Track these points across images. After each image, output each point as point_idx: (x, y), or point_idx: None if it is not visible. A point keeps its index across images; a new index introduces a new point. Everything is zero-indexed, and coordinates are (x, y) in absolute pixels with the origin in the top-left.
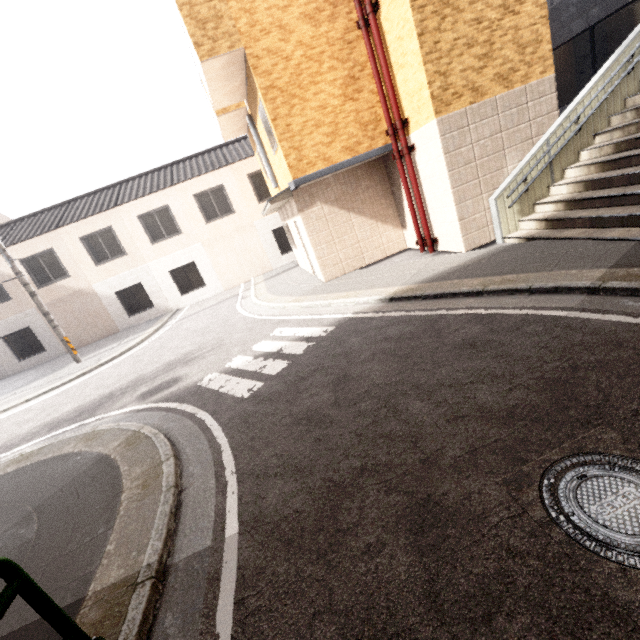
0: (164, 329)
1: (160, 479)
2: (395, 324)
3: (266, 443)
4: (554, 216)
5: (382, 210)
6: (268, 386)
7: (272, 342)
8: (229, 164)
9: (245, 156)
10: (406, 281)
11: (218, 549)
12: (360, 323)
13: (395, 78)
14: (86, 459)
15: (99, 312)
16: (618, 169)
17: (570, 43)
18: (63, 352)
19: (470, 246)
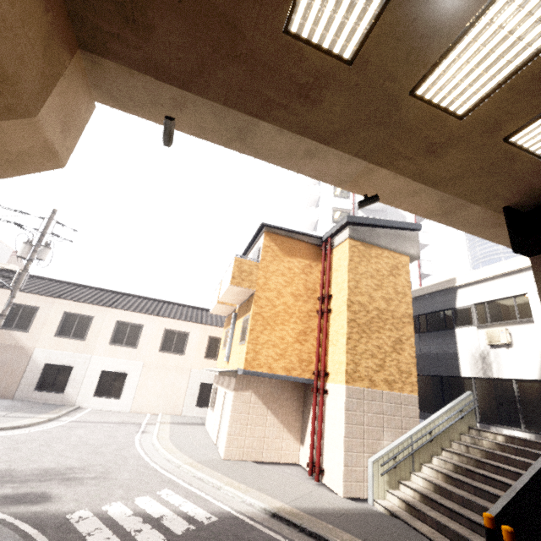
0: (57, 423)
1: None
2: None
3: None
4: (412, 502)
5: (291, 420)
6: None
7: (156, 503)
8: (202, 323)
9: (215, 324)
10: (291, 500)
11: None
12: (241, 527)
13: (328, 347)
14: None
15: (16, 372)
16: (456, 487)
17: (429, 377)
18: None
19: (347, 493)
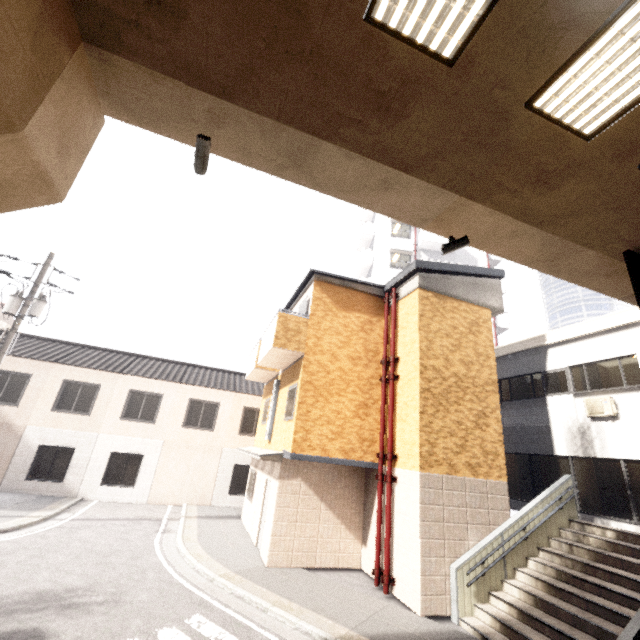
0: (55, 522)
1: None
2: None
3: None
4: (508, 621)
5: (350, 514)
6: None
7: (186, 637)
8: (236, 391)
9: (251, 392)
10: (357, 624)
11: None
12: None
13: (396, 423)
14: None
15: (2, 456)
16: (562, 599)
17: (515, 455)
18: None
19: (426, 610)
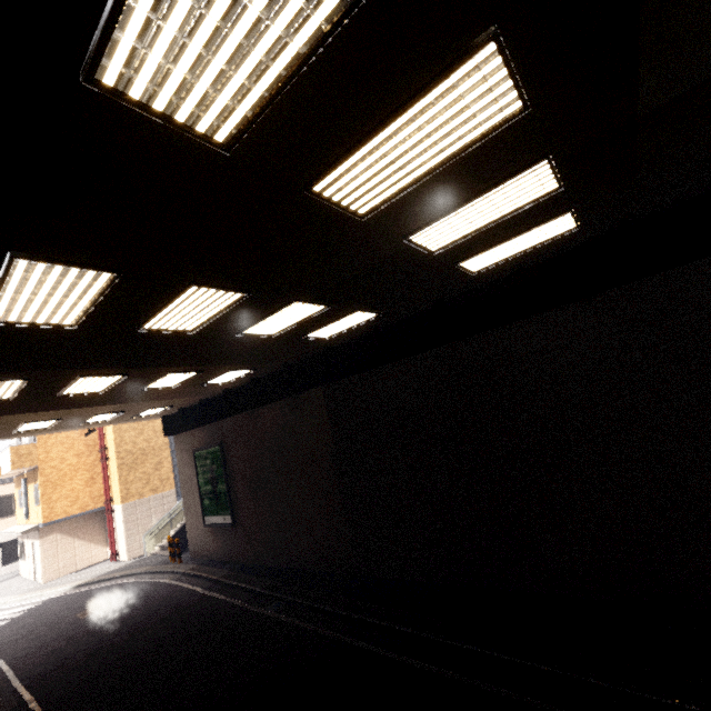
0: None
1: None
2: (73, 595)
3: (1, 637)
4: (163, 545)
5: (97, 536)
6: None
7: None
8: None
9: (2, 483)
10: (91, 577)
11: None
12: (57, 598)
13: (111, 483)
14: None
15: None
16: None
17: None
18: None
19: (131, 558)
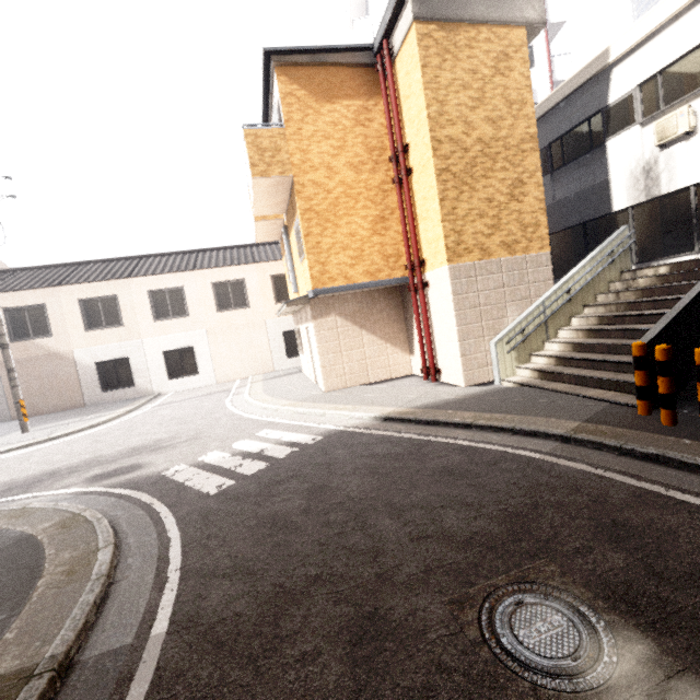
0: (138, 412)
1: (91, 567)
2: (384, 443)
3: (222, 542)
4: (546, 368)
5: (393, 333)
6: (239, 485)
7: (255, 442)
8: (255, 262)
9: (273, 259)
10: (404, 404)
11: (139, 648)
12: (350, 437)
13: (418, 226)
14: (5, 537)
15: (70, 380)
16: (600, 338)
17: (568, 231)
18: (9, 418)
19: (470, 382)
